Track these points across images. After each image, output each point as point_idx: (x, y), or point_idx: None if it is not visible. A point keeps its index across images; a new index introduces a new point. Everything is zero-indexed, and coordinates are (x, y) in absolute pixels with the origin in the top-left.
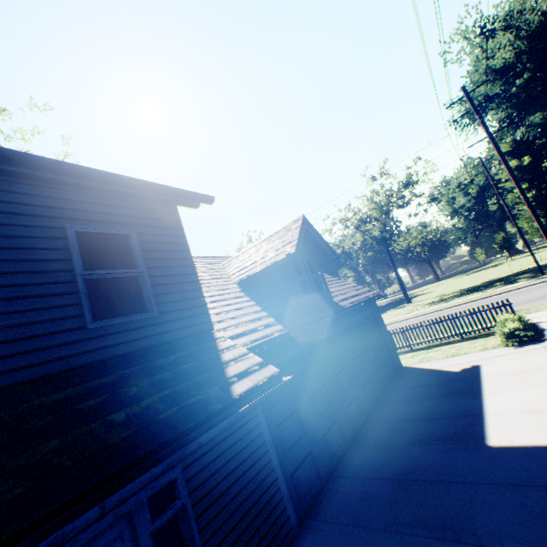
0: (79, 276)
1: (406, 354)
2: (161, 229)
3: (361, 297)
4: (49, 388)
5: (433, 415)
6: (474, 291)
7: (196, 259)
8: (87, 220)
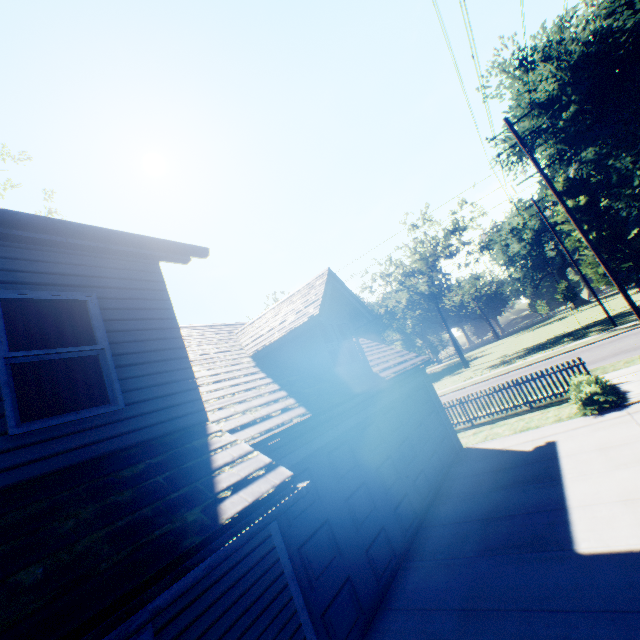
0: None
1: (467, 431)
2: (135, 291)
3: (406, 364)
4: None
5: (505, 512)
6: (540, 350)
7: (202, 328)
8: (21, 282)
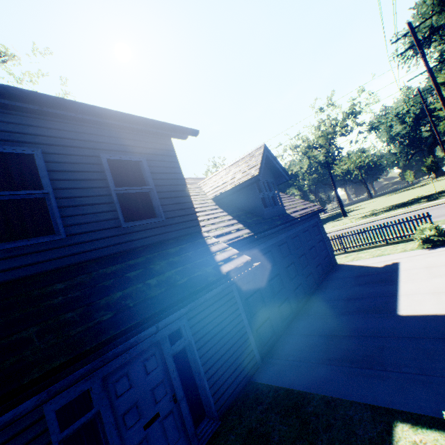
0: (112, 191)
1: (341, 255)
2: (162, 156)
3: (307, 210)
4: (106, 264)
5: (359, 296)
6: (401, 207)
7: None
8: (112, 150)
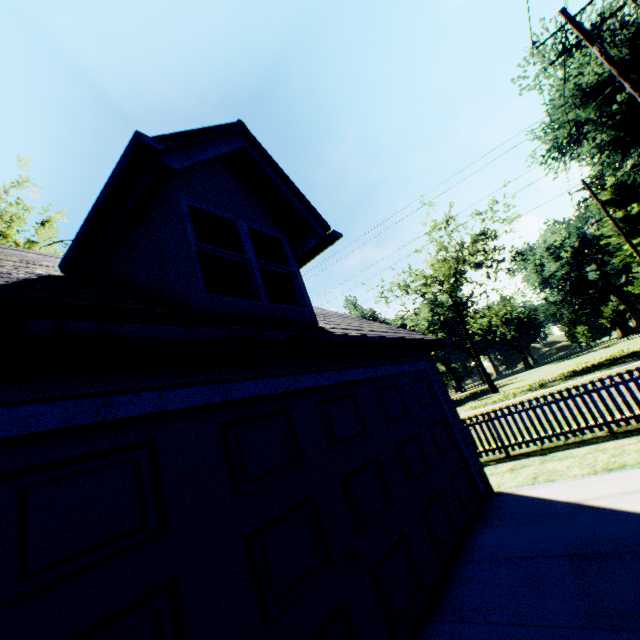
0: None
1: (499, 464)
2: None
3: (395, 334)
4: None
5: None
6: (593, 371)
7: None
8: None
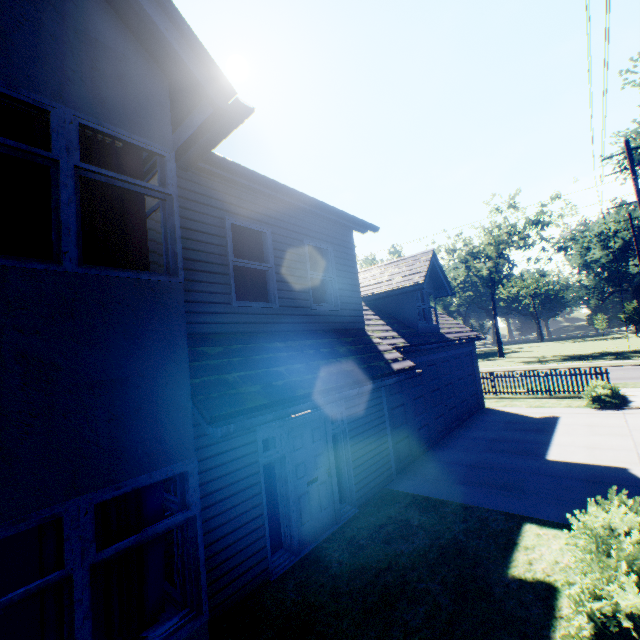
0: (308, 275)
1: (490, 399)
2: (344, 248)
3: (463, 334)
4: (301, 337)
5: (507, 439)
6: (579, 360)
7: None
8: (311, 236)
